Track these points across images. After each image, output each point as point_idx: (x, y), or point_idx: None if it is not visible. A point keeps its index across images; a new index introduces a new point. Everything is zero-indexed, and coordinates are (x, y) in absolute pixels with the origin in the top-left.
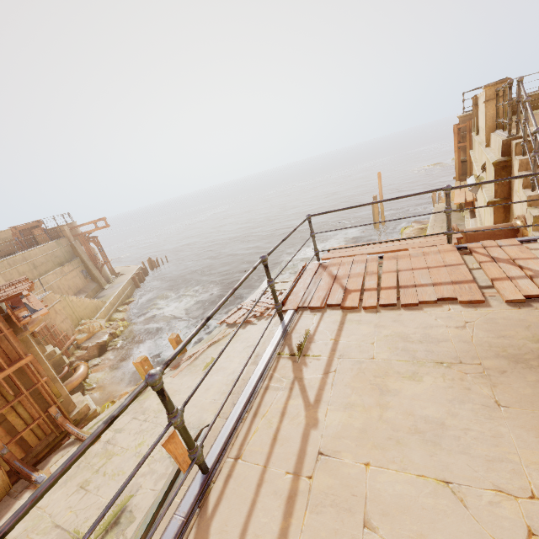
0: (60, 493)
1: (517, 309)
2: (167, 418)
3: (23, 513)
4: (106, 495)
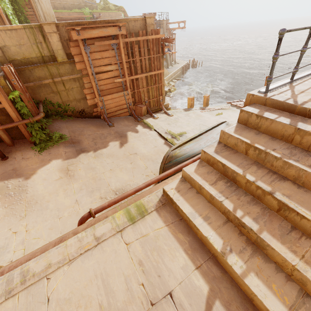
0: (161, 122)
1: None
2: (198, 122)
3: (293, 30)
4: (177, 129)
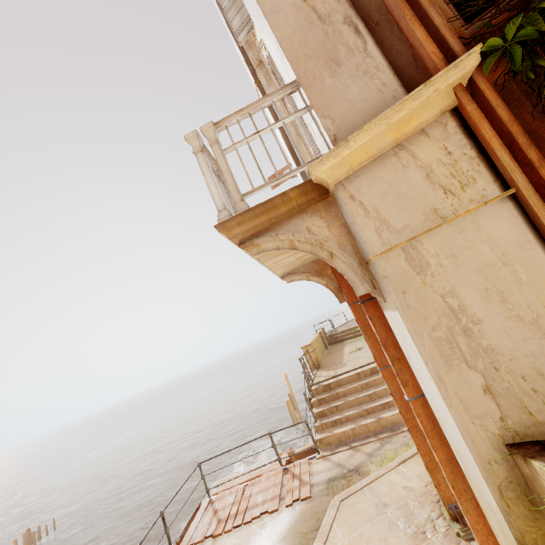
0: None
1: (288, 510)
2: None
3: None
4: None
